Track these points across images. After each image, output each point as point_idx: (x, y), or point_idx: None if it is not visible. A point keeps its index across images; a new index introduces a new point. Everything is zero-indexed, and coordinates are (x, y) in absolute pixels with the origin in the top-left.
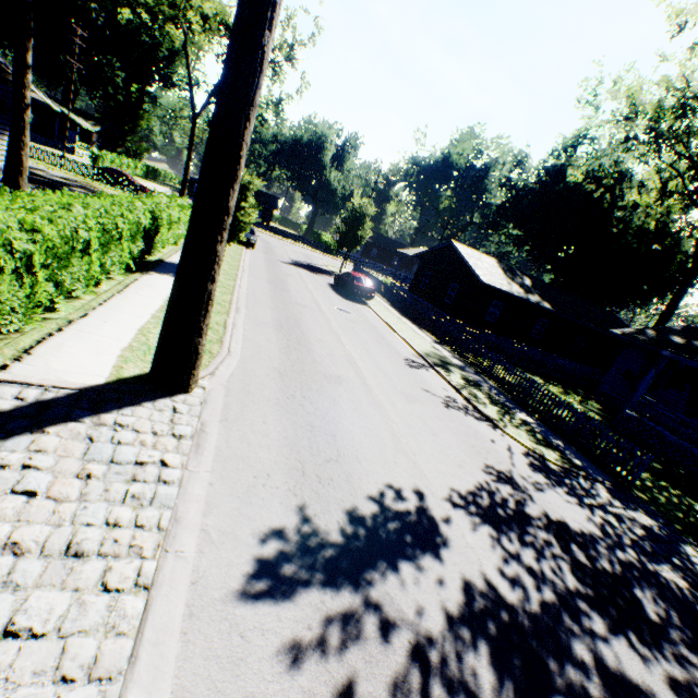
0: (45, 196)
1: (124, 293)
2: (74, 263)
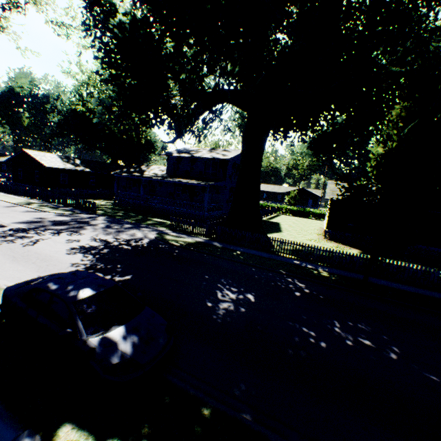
0: None
1: None
2: None
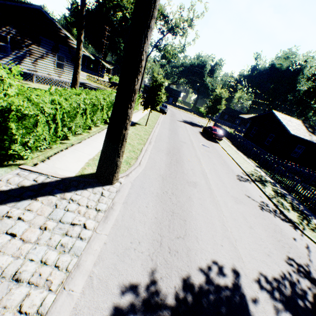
0: (71, 90)
1: (100, 133)
2: (77, 119)
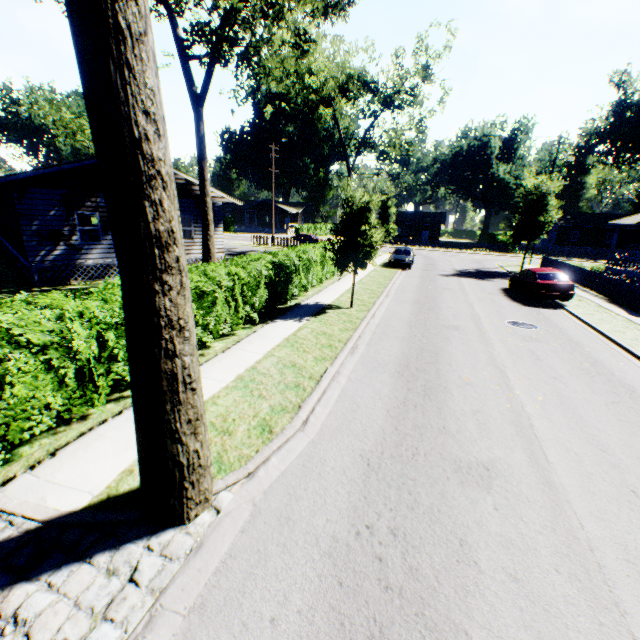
0: None
1: (228, 351)
2: None
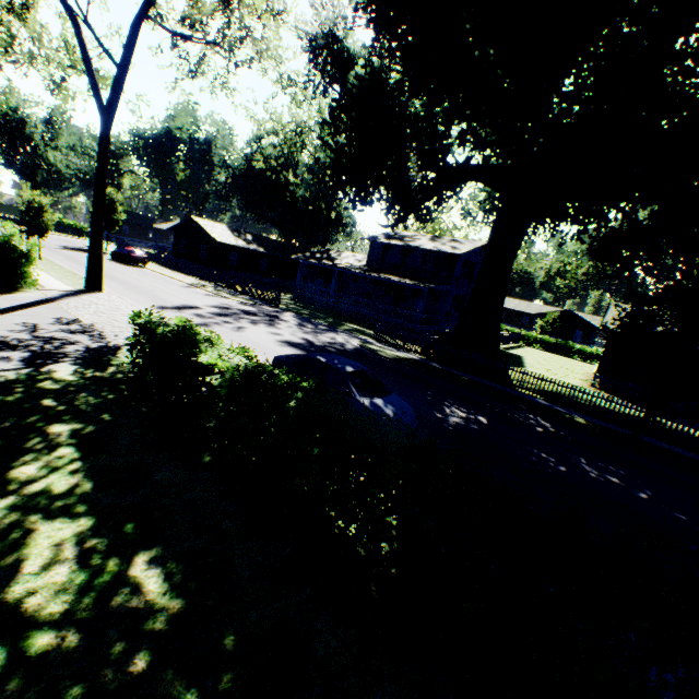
0: None
1: None
2: None
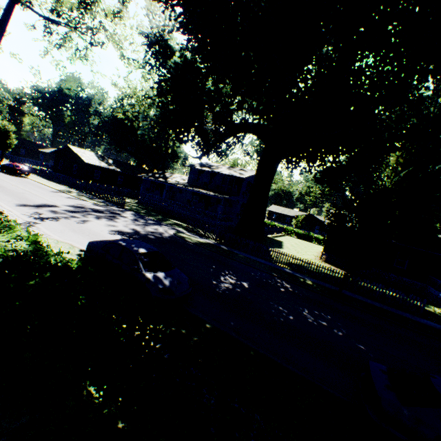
0: None
1: None
2: None
